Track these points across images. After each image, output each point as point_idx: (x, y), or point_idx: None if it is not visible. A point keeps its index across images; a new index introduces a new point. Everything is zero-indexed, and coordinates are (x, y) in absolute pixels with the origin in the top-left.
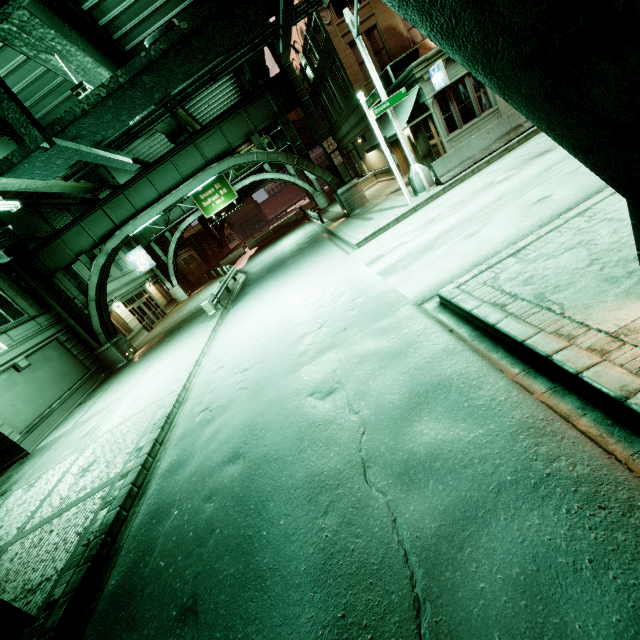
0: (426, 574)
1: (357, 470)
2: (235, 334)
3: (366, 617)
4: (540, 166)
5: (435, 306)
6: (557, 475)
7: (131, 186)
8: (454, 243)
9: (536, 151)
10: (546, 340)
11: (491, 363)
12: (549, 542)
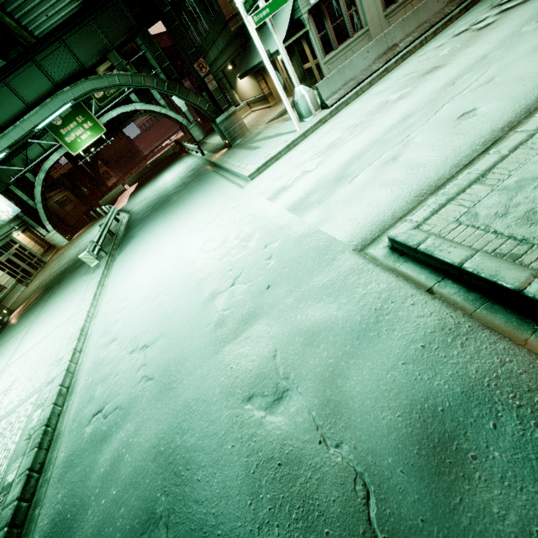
0: None
1: None
2: (125, 290)
3: None
4: (439, 81)
5: (385, 252)
6: None
7: None
8: (374, 169)
9: (423, 68)
10: None
11: (535, 352)
12: None
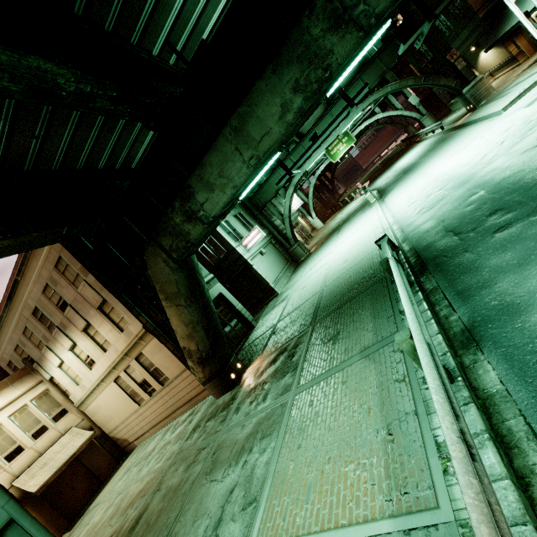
0: None
1: None
2: (407, 195)
3: None
4: None
5: None
6: None
7: (305, 139)
8: None
9: None
10: None
11: None
12: None
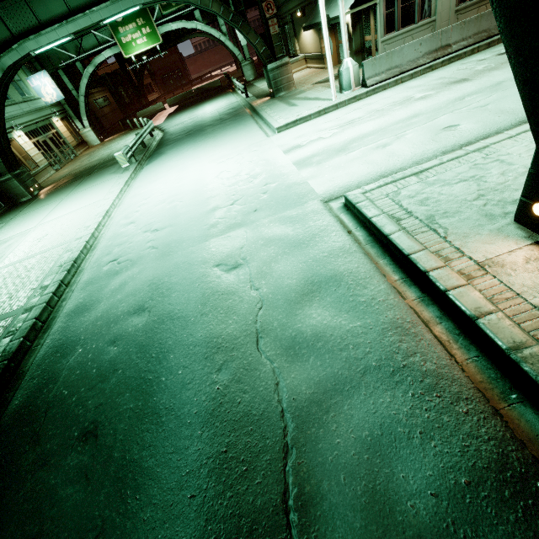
0: (296, 428)
1: (251, 339)
2: (148, 192)
3: (244, 454)
4: (456, 93)
5: (339, 206)
6: (411, 367)
7: None
8: (367, 150)
9: (455, 77)
10: (427, 258)
11: (377, 267)
12: (394, 416)
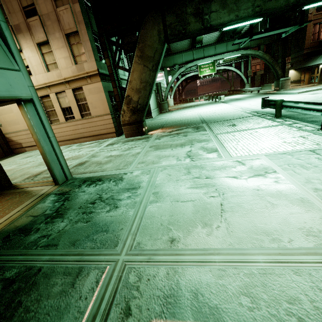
0: None
1: None
2: (246, 103)
3: None
4: None
5: None
6: None
7: (207, 47)
8: None
9: None
10: None
11: None
12: None
